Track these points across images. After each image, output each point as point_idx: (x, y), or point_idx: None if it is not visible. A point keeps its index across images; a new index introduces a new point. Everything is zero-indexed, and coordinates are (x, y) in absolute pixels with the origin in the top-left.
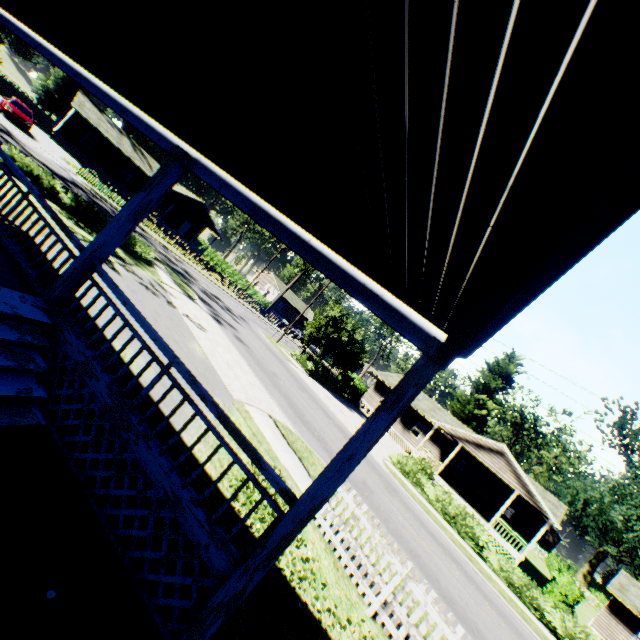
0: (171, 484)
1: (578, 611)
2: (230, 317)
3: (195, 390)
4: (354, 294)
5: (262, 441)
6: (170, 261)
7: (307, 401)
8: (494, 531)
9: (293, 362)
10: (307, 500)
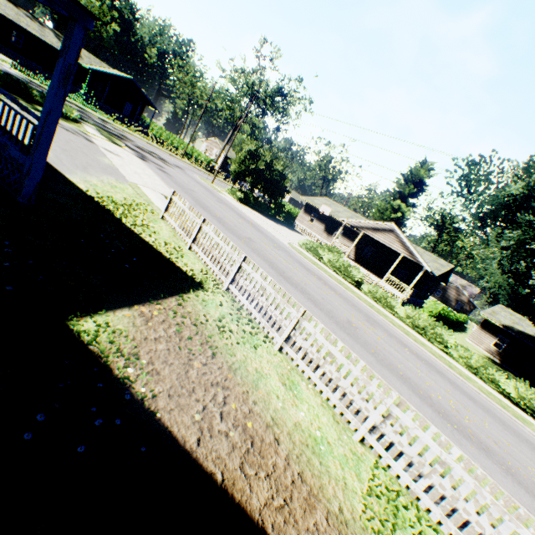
0: (3, 140)
1: (464, 336)
2: (161, 163)
3: (0, 93)
4: (47, 4)
5: (143, 197)
6: (105, 127)
7: (221, 207)
8: (385, 284)
9: (224, 194)
10: (43, 115)
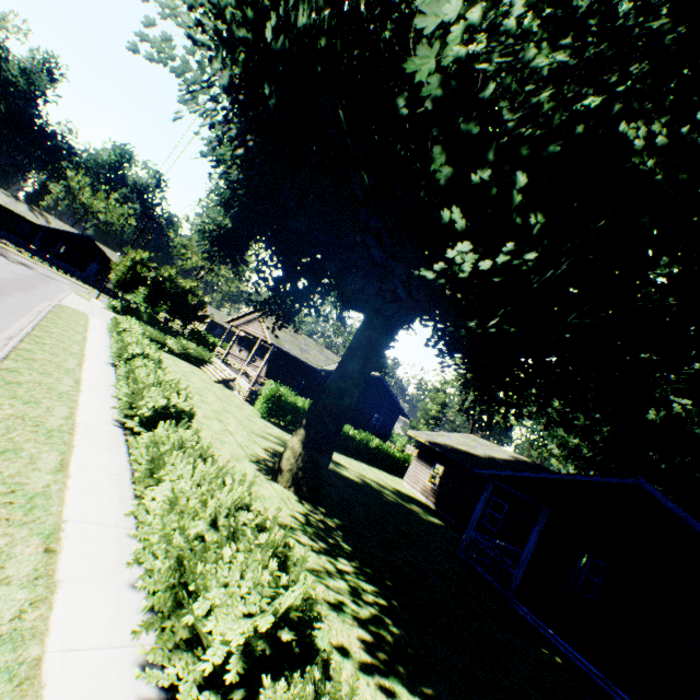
0: None
1: None
2: (3, 257)
3: None
4: None
5: None
6: None
7: None
8: (239, 378)
9: (91, 300)
10: None
